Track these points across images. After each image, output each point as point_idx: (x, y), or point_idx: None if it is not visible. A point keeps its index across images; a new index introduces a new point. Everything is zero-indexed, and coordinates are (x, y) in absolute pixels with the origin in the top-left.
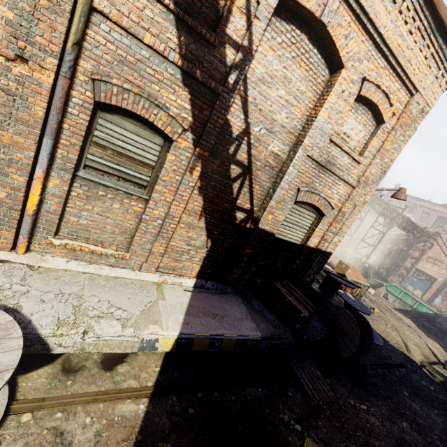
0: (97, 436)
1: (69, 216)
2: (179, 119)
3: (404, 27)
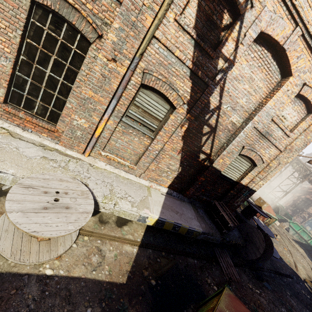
0: (115, 257)
1: (111, 141)
2: (182, 97)
3: None
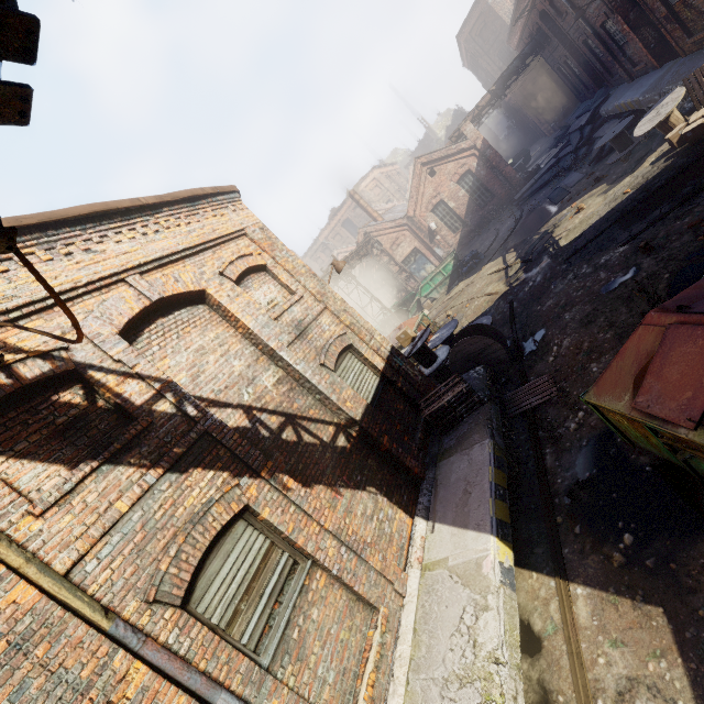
0: (617, 645)
1: (322, 700)
2: (226, 489)
3: (182, 228)
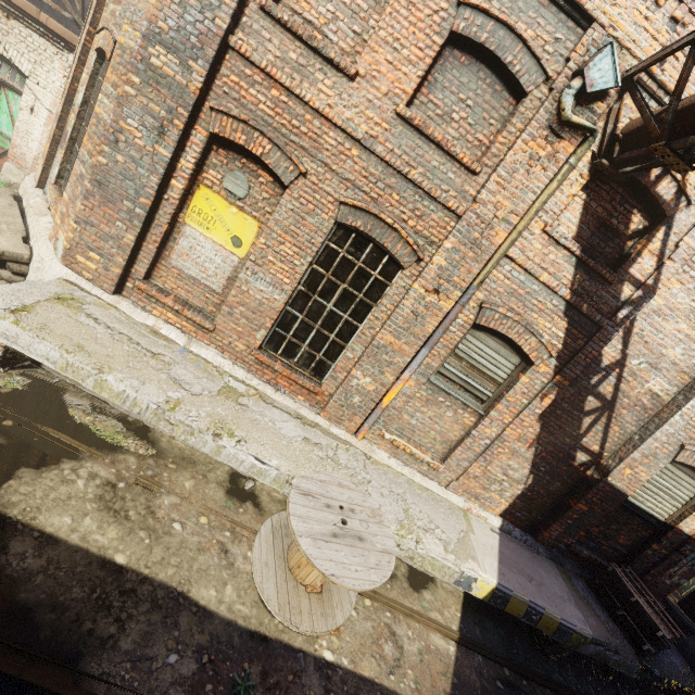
0: (420, 654)
1: (404, 414)
2: (549, 347)
3: None
